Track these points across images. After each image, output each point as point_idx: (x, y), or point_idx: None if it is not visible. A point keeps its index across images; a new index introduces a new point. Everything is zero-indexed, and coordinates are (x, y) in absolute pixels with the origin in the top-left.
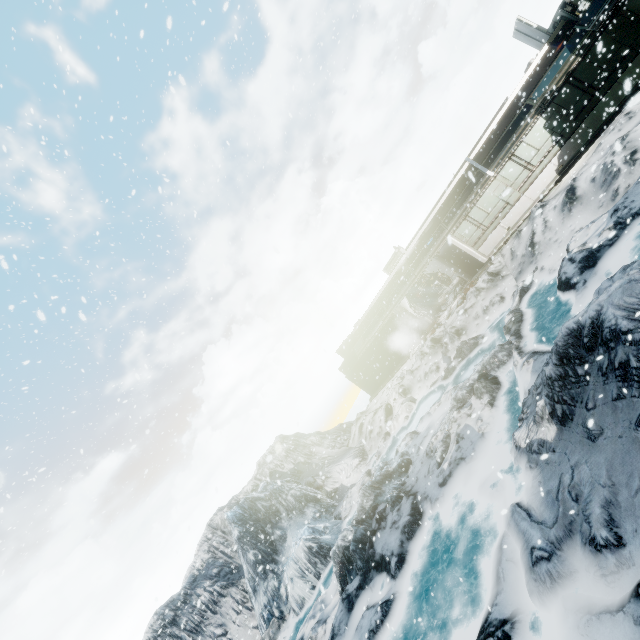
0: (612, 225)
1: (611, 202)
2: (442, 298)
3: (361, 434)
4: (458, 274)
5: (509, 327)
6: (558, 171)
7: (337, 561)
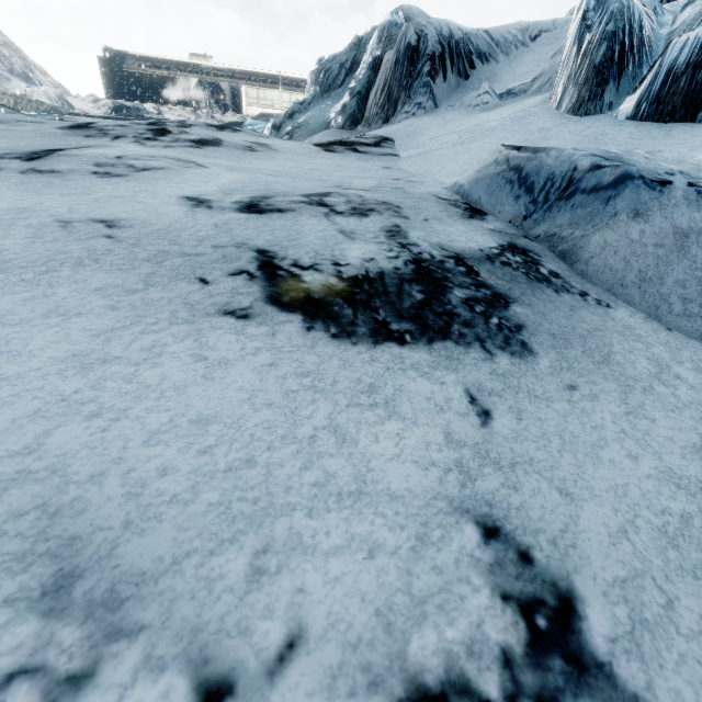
0: None
1: None
2: None
3: (96, 103)
4: (231, 104)
5: None
6: None
7: (115, 105)
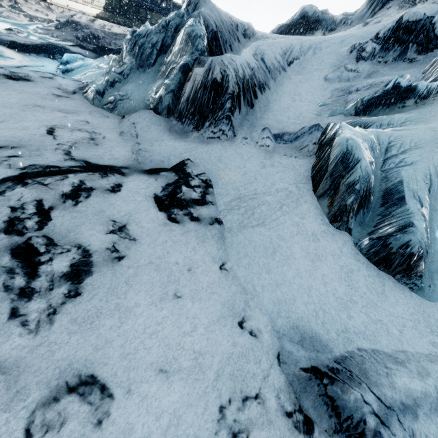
0: None
1: None
2: None
3: None
4: None
5: (47, 20)
6: (97, 15)
7: None
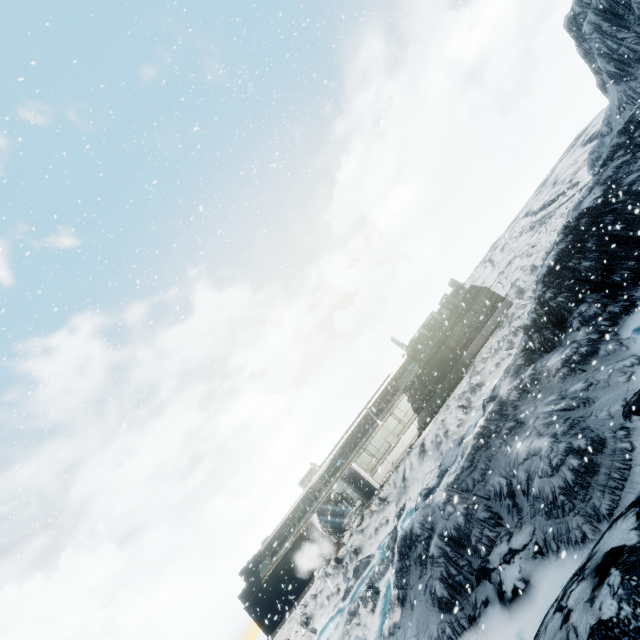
0: (438, 474)
1: (440, 458)
2: (347, 519)
3: None
4: (359, 496)
5: (389, 544)
6: (418, 429)
7: None
